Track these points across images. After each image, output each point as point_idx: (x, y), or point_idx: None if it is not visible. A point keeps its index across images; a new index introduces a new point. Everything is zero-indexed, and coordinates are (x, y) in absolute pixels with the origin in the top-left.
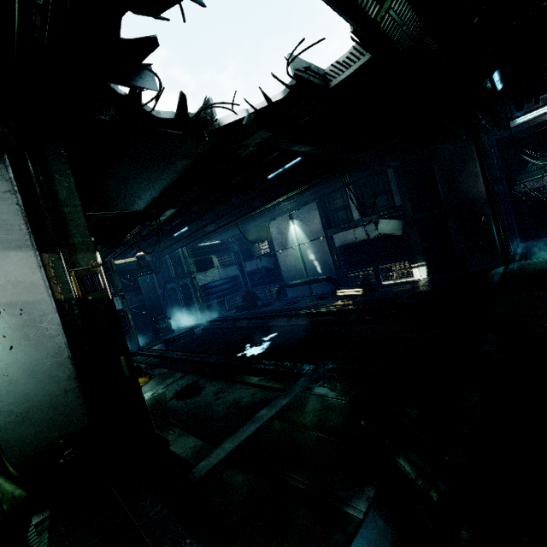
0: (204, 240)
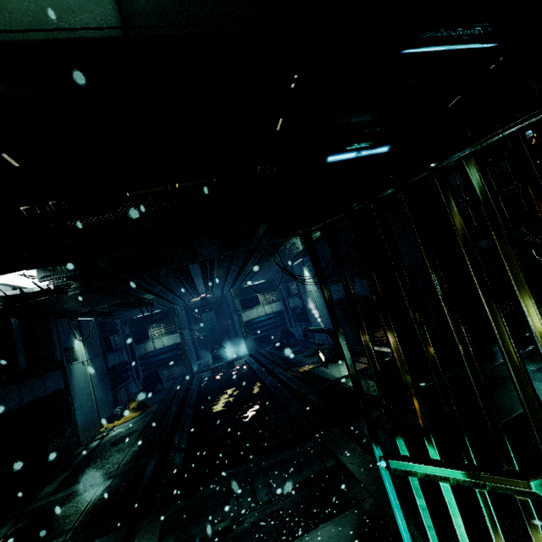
0: (244, 283)
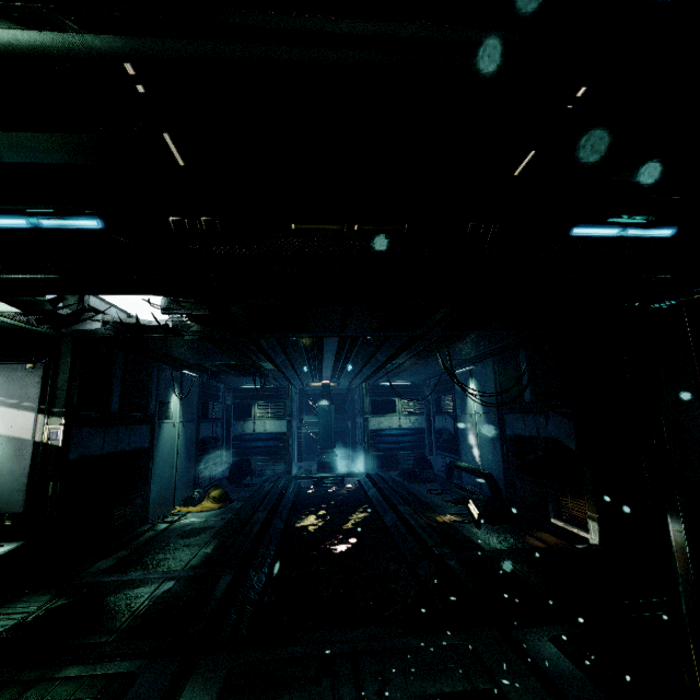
0: (382, 380)
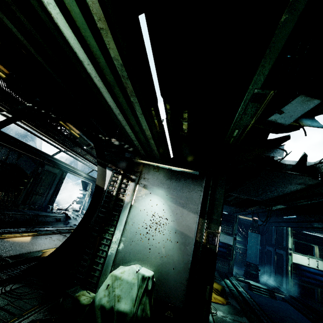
0: (309, 230)
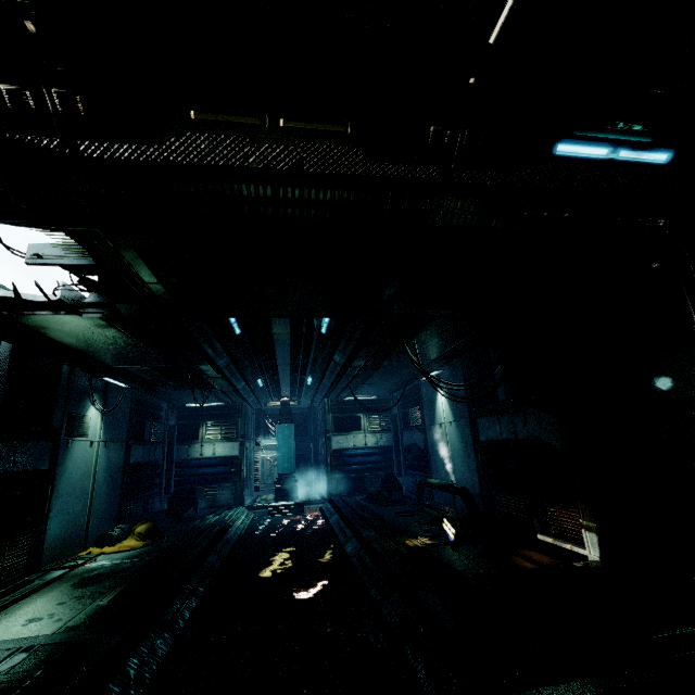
0: (346, 394)
